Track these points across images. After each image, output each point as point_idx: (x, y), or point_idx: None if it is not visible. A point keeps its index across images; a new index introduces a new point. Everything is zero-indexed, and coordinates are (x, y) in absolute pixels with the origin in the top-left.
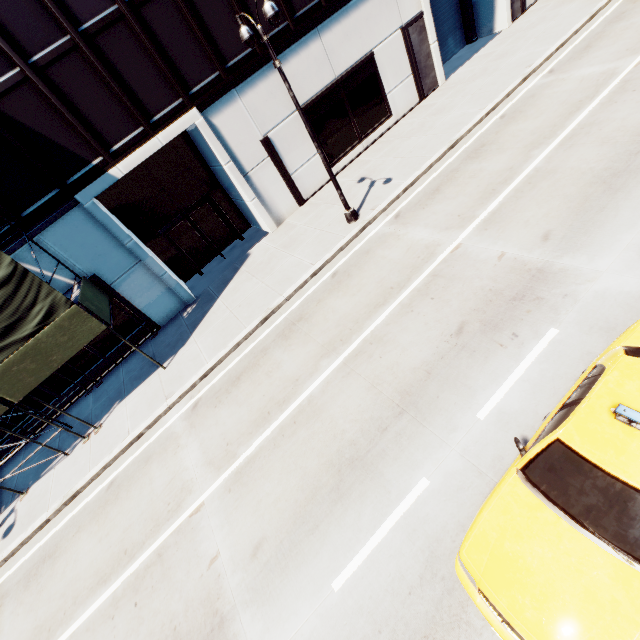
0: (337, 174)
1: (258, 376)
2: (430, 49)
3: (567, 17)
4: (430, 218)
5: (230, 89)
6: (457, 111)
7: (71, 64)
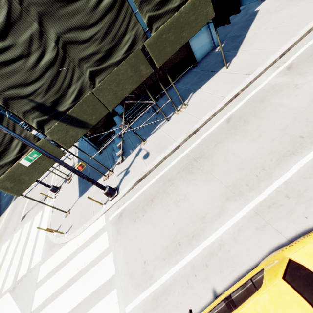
0: None
1: None
2: None
3: None
4: None
5: None
6: None
7: None
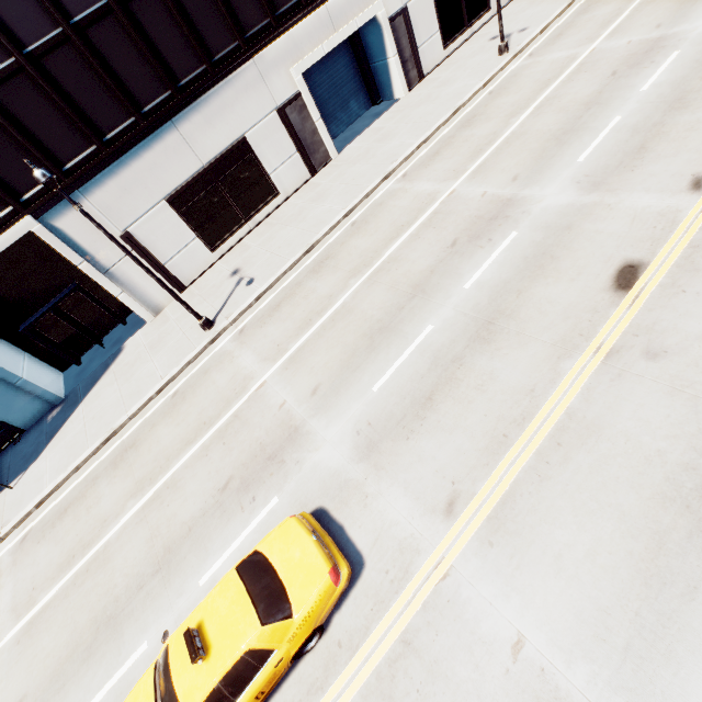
0: (222, 257)
1: (81, 510)
2: (316, 125)
3: (441, 104)
4: (260, 342)
5: (71, 192)
6: (328, 203)
7: None
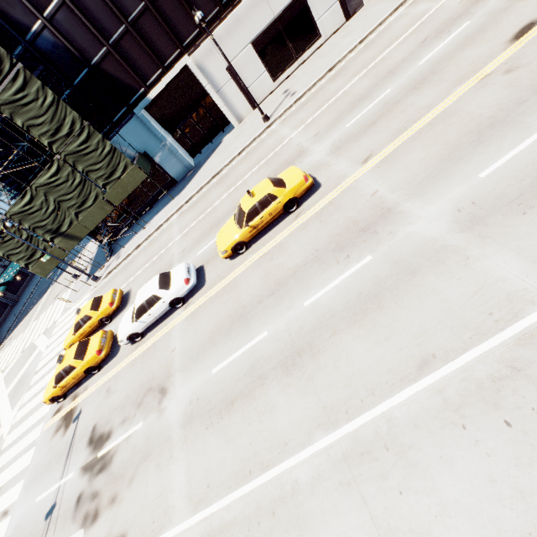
0: (279, 86)
1: (204, 200)
2: None
3: None
4: (293, 121)
5: (205, 39)
6: (352, 36)
7: (127, 40)
